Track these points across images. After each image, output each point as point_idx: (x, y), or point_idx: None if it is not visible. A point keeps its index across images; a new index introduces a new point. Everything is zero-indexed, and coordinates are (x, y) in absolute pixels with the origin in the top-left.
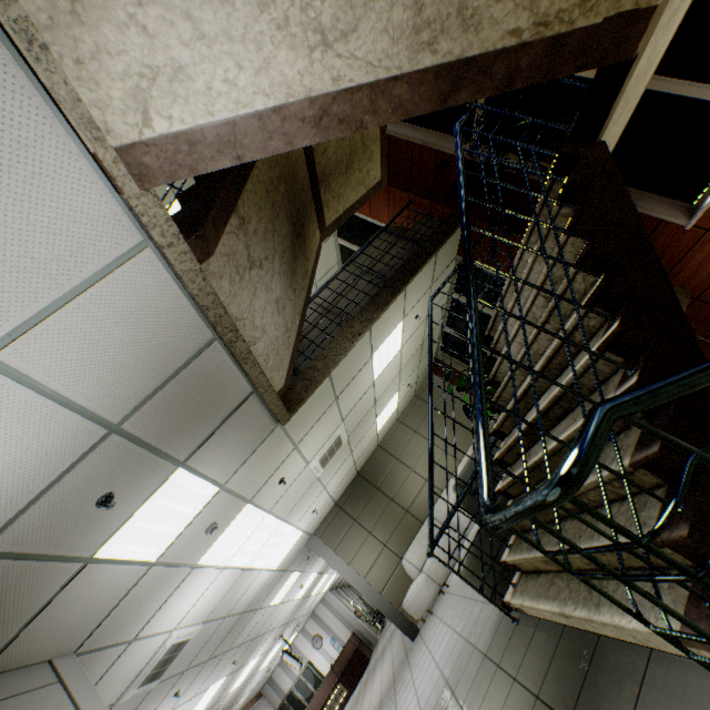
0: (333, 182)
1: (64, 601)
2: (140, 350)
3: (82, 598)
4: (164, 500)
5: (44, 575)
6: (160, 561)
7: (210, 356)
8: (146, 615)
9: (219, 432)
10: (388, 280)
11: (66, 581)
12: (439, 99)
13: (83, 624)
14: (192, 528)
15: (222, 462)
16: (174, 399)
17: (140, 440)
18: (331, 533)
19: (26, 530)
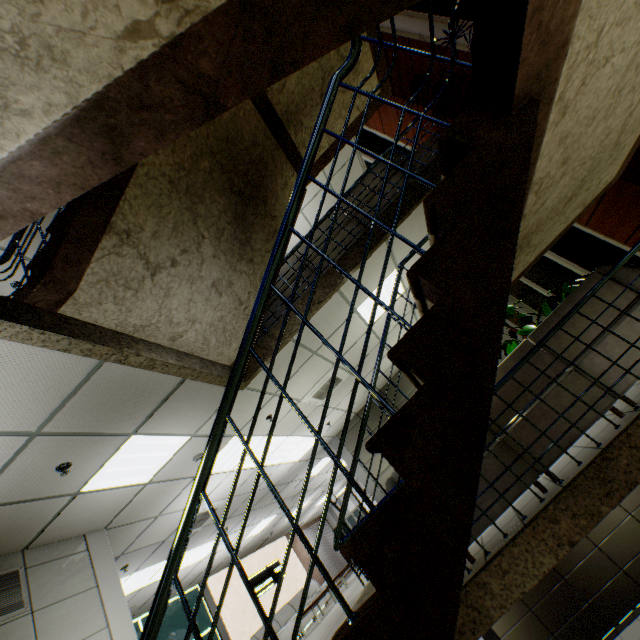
0: (305, 118)
1: (72, 512)
2: (19, 388)
3: (88, 508)
4: (130, 454)
5: (40, 506)
6: (154, 480)
7: (109, 370)
8: (162, 504)
9: (162, 408)
10: (362, 235)
11: (65, 504)
12: (107, 158)
13: (101, 517)
14: (176, 460)
15: (181, 423)
16: (89, 404)
17: (72, 432)
18: (350, 438)
19: (0, 493)
